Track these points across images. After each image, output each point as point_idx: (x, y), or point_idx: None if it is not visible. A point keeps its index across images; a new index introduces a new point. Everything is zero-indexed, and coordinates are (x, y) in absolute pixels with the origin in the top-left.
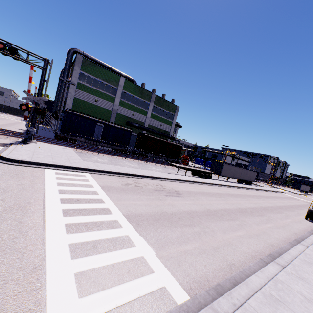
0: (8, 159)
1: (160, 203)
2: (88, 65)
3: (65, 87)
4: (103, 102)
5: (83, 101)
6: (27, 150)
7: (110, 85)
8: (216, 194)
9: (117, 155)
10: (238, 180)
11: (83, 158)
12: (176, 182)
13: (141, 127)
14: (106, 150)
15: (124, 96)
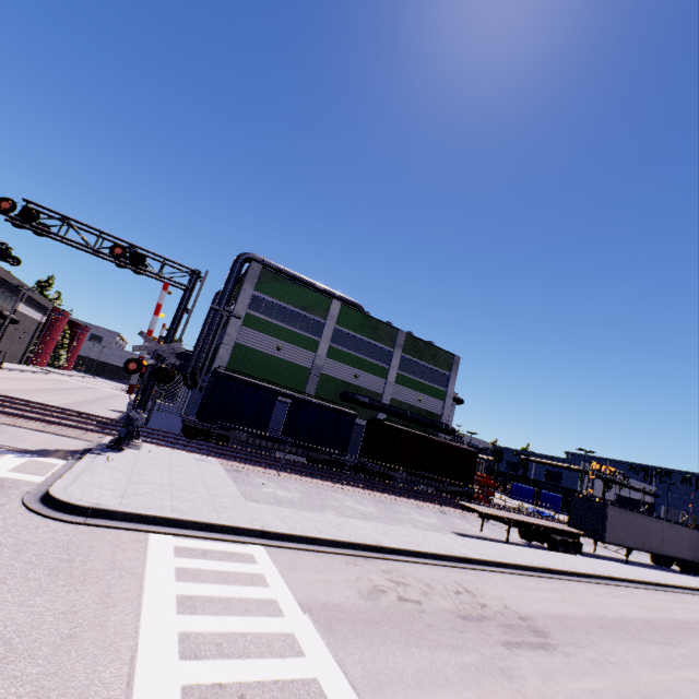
0: (63, 503)
1: (510, 694)
2: (271, 280)
3: (221, 324)
4: (293, 351)
5: (253, 350)
6: (116, 471)
7: (311, 317)
8: (644, 627)
9: (322, 478)
10: (655, 555)
11: (243, 488)
12: (500, 574)
13: (374, 406)
14: (294, 463)
15: (339, 337)
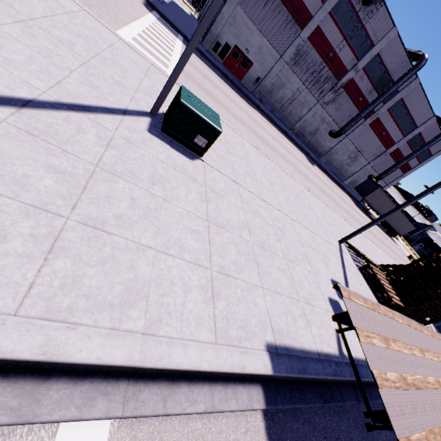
0: None
1: None
2: None
3: None
4: None
5: None
6: None
7: None
8: None
9: None
10: None
11: None
12: None
13: None
14: None
15: None
